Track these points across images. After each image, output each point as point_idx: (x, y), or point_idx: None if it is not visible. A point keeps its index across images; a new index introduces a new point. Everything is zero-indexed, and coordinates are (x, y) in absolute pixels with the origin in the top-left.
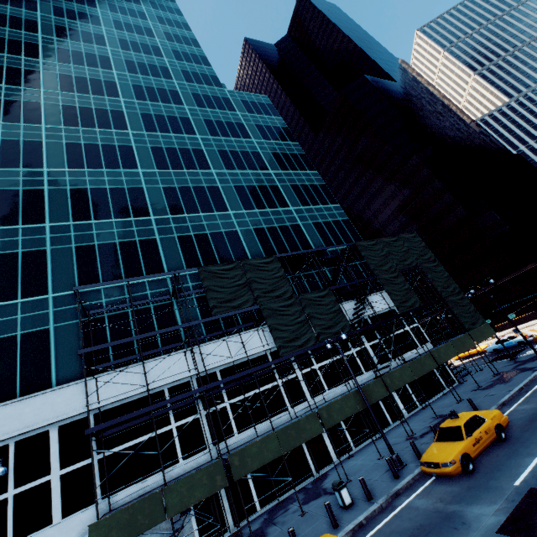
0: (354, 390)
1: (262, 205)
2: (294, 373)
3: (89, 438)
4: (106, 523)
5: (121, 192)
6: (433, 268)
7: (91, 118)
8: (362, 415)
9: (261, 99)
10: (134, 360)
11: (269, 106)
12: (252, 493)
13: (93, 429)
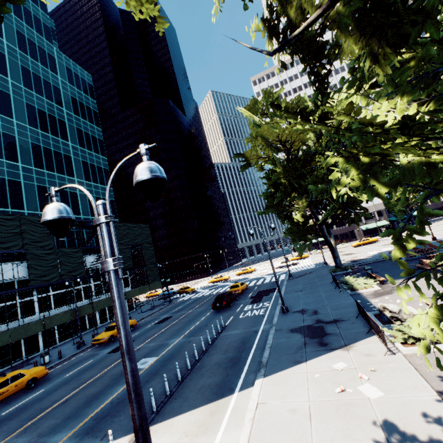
0: (73, 309)
1: (52, 168)
2: (33, 296)
3: None
4: None
5: None
6: (148, 247)
7: None
8: (72, 325)
9: (85, 76)
10: None
11: (90, 87)
12: None
13: None
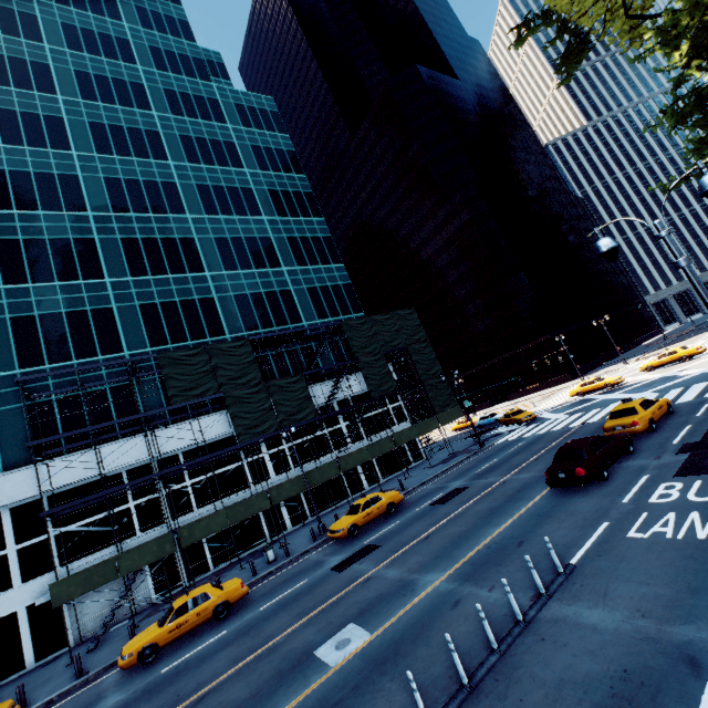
0: (307, 471)
1: (247, 265)
2: (262, 453)
3: (44, 517)
4: (65, 582)
5: (65, 245)
6: (421, 349)
7: (16, 129)
8: (324, 490)
9: (264, 103)
10: (89, 445)
11: (274, 116)
12: (207, 557)
13: (48, 512)
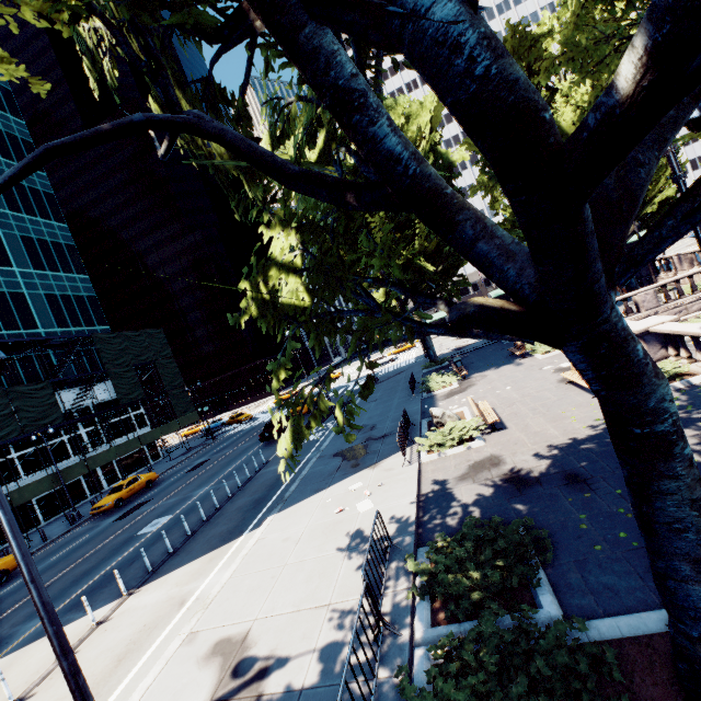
0: (54, 472)
1: None
2: None
3: None
4: None
5: None
6: (167, 364)
7: None
8: (61, 494)
9: None
10: None
11: (6, 94)
12: None
13: None
